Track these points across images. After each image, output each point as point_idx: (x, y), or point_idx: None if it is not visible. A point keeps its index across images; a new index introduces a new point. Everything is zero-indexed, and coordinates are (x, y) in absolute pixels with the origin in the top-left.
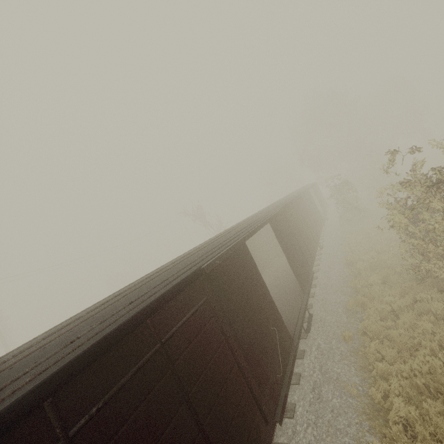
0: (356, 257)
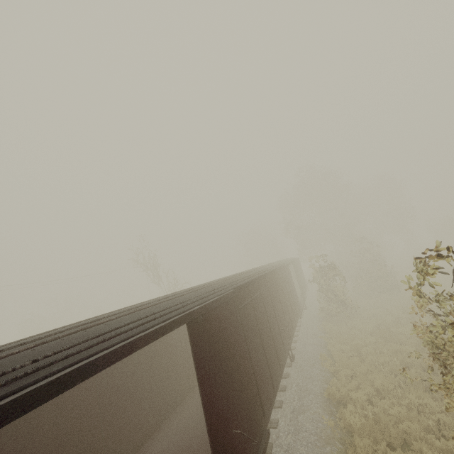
0: (343, 391)
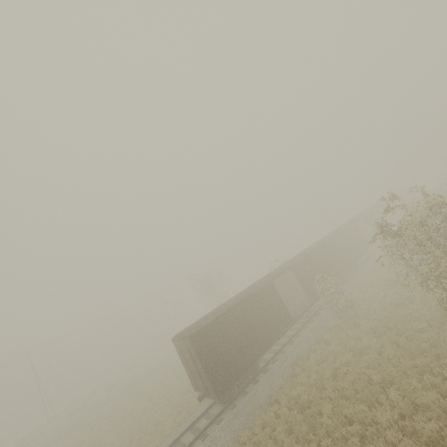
0: None
